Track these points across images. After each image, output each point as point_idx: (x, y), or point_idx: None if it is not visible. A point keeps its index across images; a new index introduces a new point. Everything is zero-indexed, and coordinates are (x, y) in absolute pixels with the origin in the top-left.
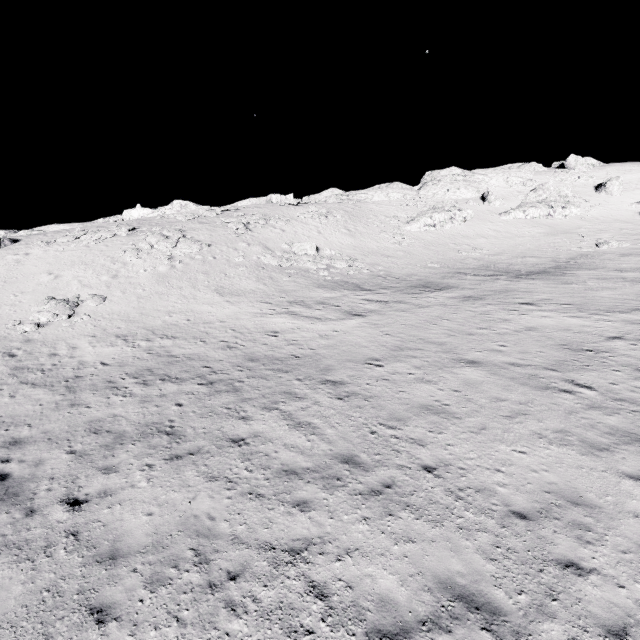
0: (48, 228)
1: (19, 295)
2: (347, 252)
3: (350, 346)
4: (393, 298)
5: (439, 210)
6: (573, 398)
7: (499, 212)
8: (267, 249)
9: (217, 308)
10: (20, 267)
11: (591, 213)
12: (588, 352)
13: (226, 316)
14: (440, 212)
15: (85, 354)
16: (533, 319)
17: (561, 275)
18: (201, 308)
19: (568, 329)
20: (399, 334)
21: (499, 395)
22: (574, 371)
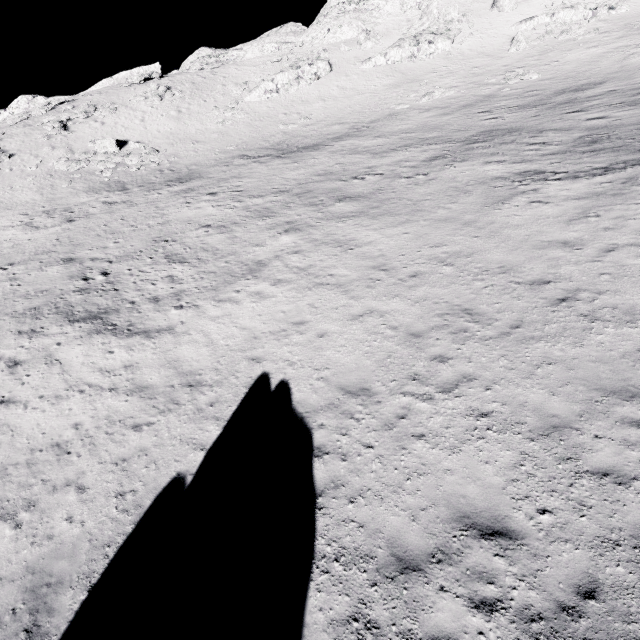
0: None
1: None
2: (156, 143)
3: (15, 253)
4: (127, 198)
5: (286, 68)
6: (81, 284)
7: (365, 58)
8: (70, 152)
9: None
10: None
11: (463, 46)
12: (162, 243)
13: None
14: (284, 71)
15: None
16: (185, 212)
17: (317, 149)
18: None
19: (190, 220)
20: (65, 238)
21: (39, 286)
22: (122, 261)
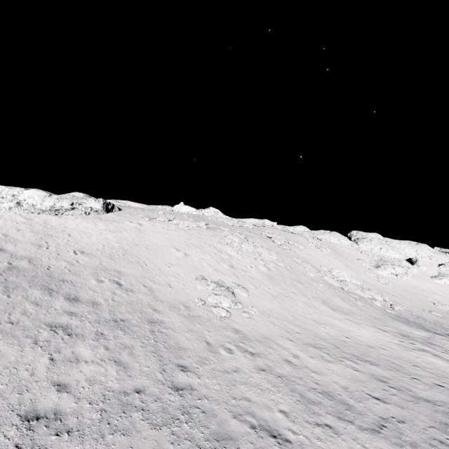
0: (128, 203)
1: (171, 266)
2: (364, 284)
3: None
4: None
5: (395, 264)
6: None
7: (429, 275)
8: (316, 268)
9: (351, 327)
10: (145, 235)
11: None
12: None
13: (374, 340)
14: (398, 266)
15: (321, 370)
16: None
17: None
18: (337, 323)
19: None
20: None
21: None
22: None
